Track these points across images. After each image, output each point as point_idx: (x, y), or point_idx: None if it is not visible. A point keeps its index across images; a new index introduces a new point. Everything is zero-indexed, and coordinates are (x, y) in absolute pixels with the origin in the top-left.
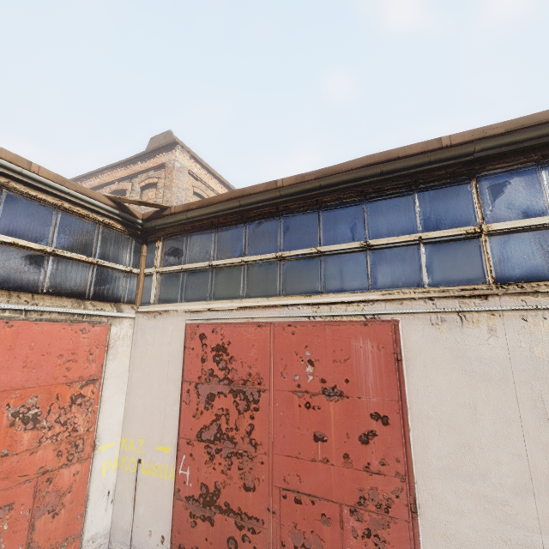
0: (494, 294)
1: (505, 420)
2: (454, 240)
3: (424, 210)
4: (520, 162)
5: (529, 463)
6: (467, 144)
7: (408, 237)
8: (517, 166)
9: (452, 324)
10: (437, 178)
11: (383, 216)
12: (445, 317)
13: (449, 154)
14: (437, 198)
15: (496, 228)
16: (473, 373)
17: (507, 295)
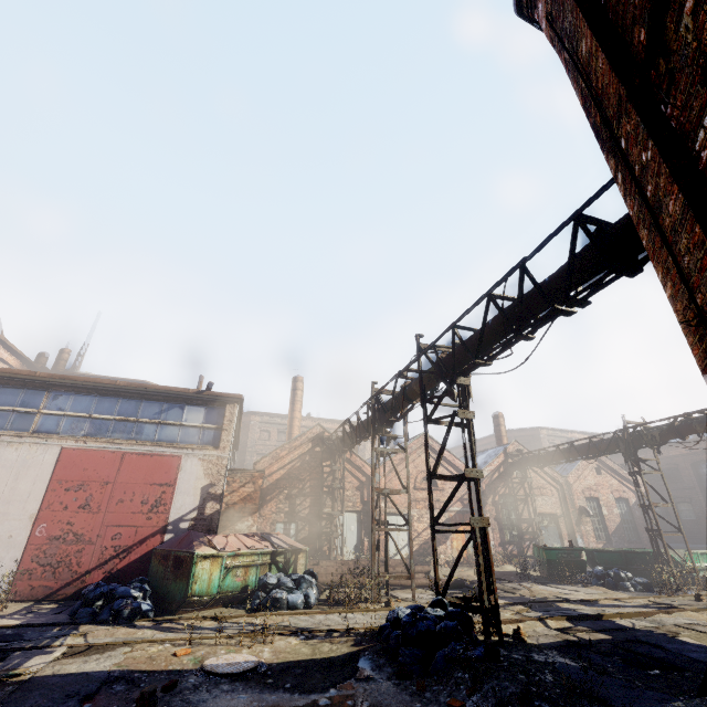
0: (26, 436)
1: (3, 481)
2: (27, 413)
3: (23, 398)
4: (66, 390)
5: (2, 495)
6: (47, 378)
7: (9, 408)
8: (65, 391)
9: (3, 446)
10: (35, 386)
11: (3, 396)
12: (2, 443)
13: (40, 379)
14: (31, 394)
15: (44, 412)
16: (1, 464)
17: (30, 437)
